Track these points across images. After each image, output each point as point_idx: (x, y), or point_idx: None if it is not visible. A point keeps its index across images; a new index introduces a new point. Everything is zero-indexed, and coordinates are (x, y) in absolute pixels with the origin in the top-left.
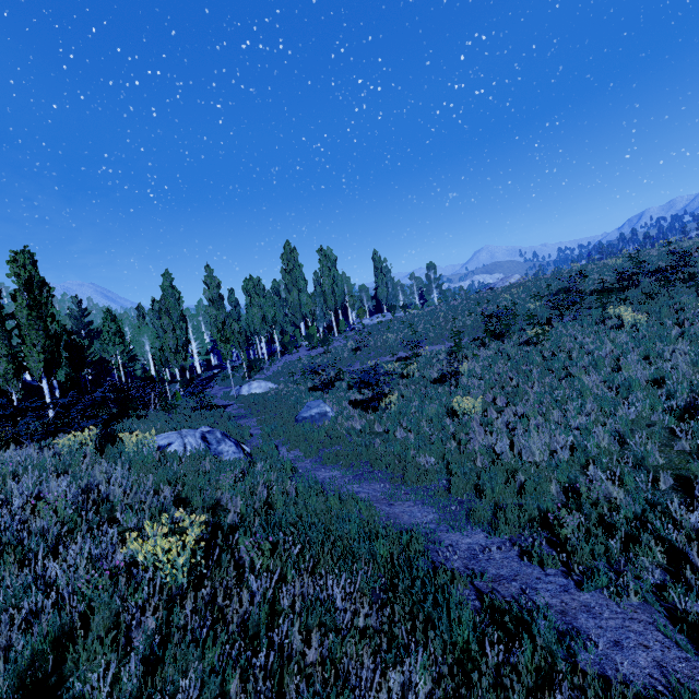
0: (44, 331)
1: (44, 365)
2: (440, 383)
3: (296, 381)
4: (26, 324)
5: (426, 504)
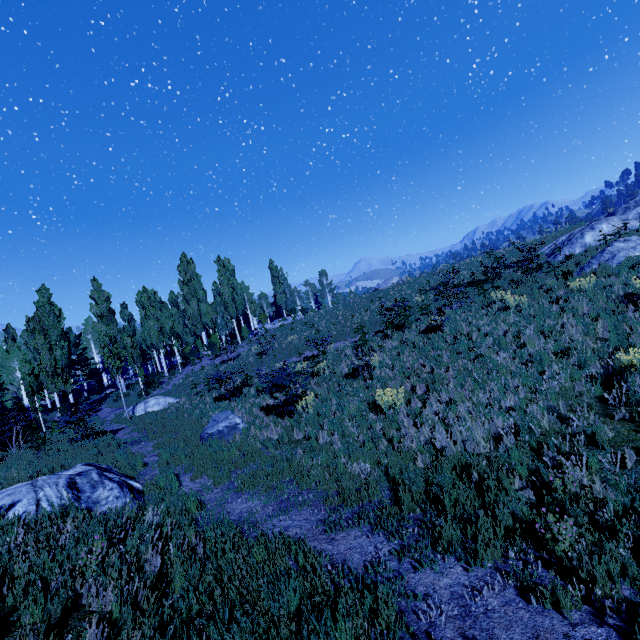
0: None
1: None
2: (354, 378)
3: (200, 393)
4: None
5: (376, 530)
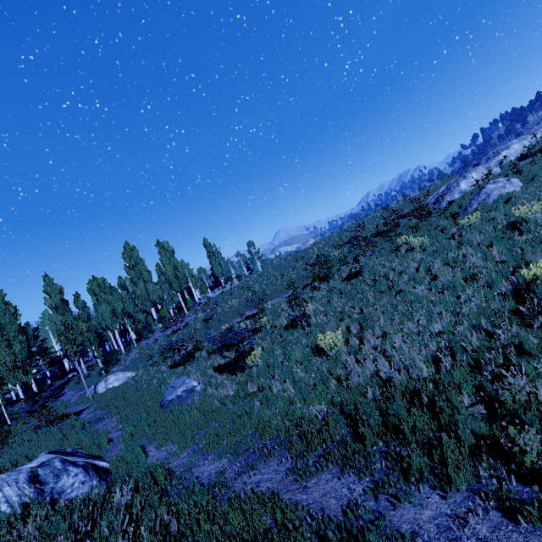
0: None
1: None
2: (293, 328)
3: (155, 363)
4: None
5: (345, 470)
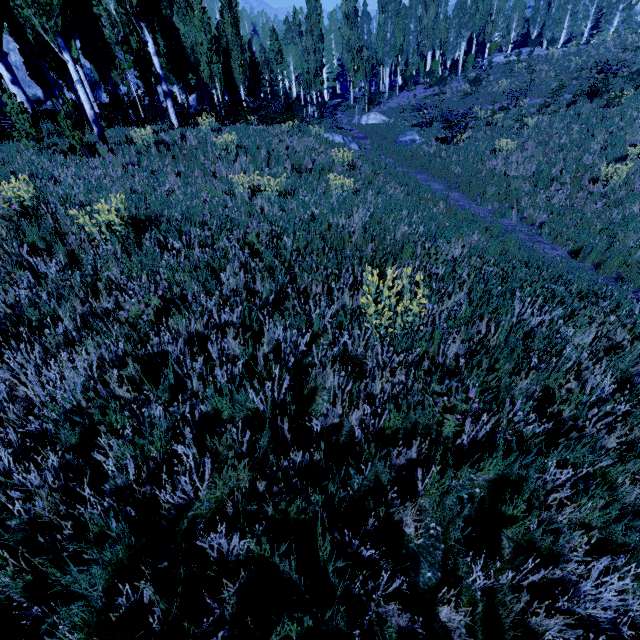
0: (240, 48)
1: (241, 77)
2: (508, 132)
3: (404, 118)
4: (231, 41)
5: (443, 184)
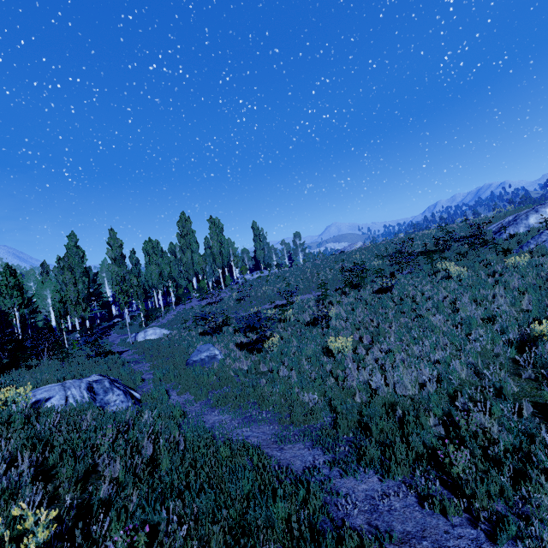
0: None
1: None
2: (313, 326)
3: (188, 327)
4: None
5: (316, 445)
